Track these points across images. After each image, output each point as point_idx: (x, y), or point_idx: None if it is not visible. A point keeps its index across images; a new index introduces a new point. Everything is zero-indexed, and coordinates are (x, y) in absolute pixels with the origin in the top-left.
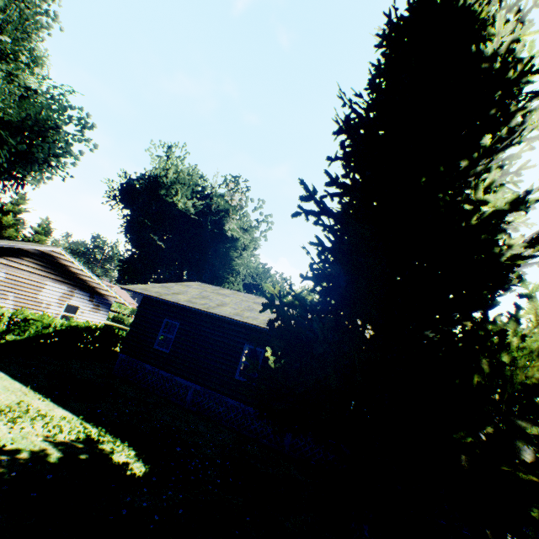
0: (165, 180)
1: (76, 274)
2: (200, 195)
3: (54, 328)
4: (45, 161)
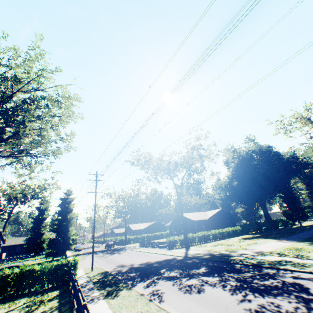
0: None
1: None
2: None
3: None
4: None
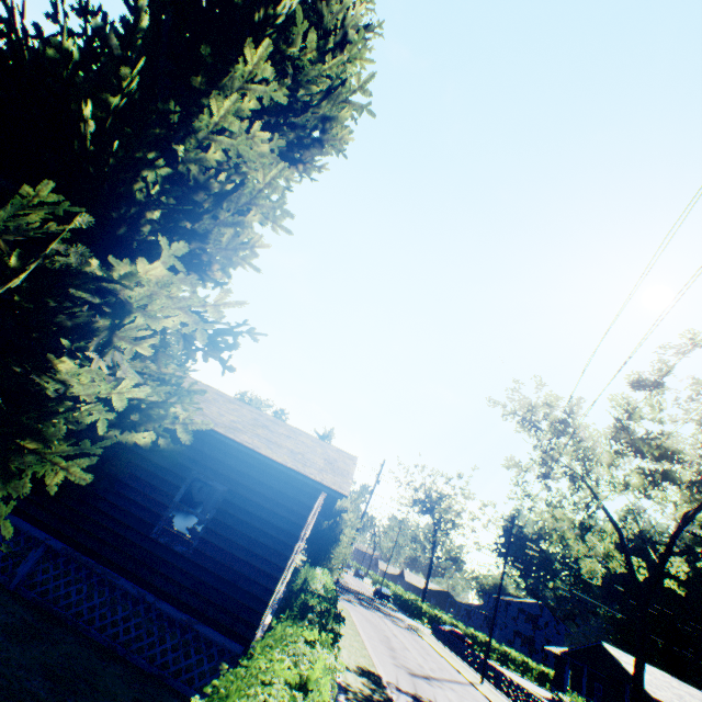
0: None
1: None
2: None
3: None
4: None
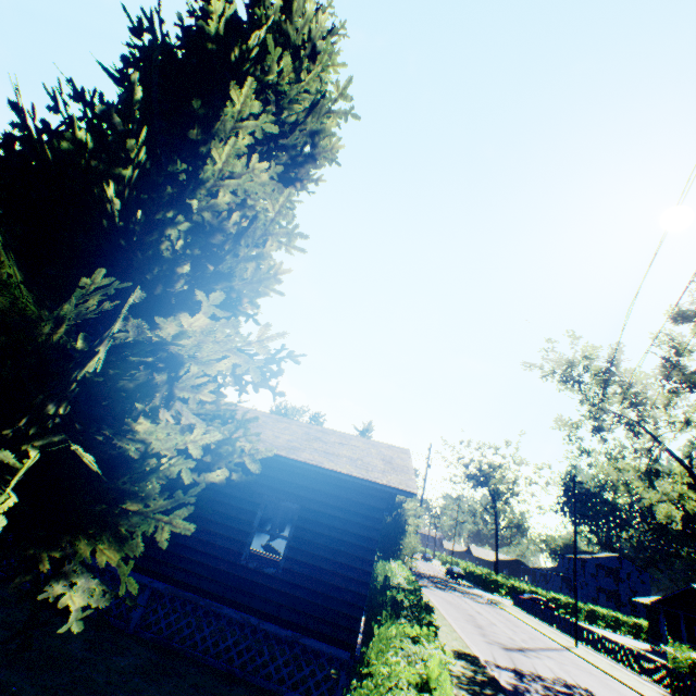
0: None
1: None
2: None
3: None
4: None
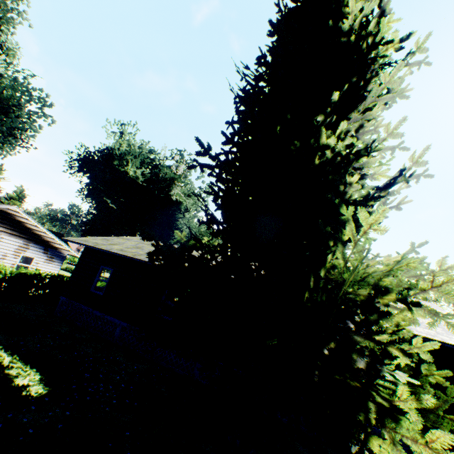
0: (118, 152)
1: (31, 230)
2: (150, 166)
3: (4, 274)
4: (12, 134)
